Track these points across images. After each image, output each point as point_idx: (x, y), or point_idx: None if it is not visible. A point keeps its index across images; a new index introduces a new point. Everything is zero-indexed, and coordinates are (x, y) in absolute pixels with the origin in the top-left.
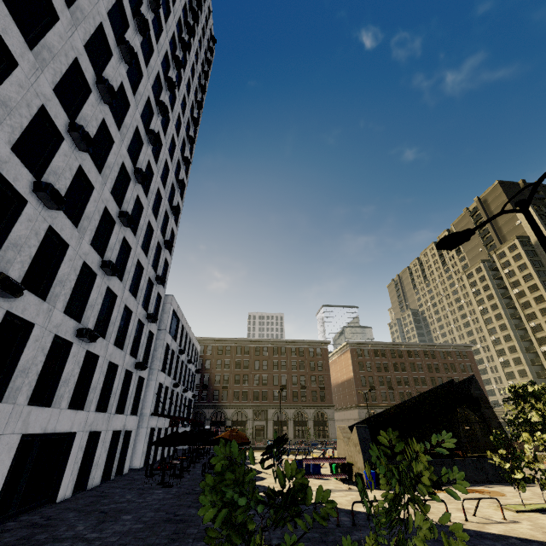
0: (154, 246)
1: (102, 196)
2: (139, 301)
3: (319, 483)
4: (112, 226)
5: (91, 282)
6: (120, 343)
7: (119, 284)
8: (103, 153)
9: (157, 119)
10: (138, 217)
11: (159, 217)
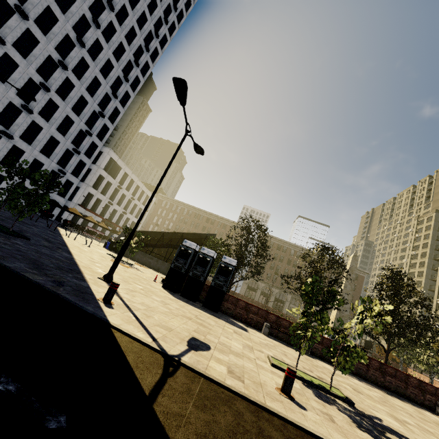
0: (89, 113)
1: (28, 72)
2: (68, 139)
3: (99, 244)
4: (39, 90)
5: (19, 114)
6: (49, 155)
7: (46, 123)
8: (32, 48)
9: (96, 30)
10: (70, 91)
11: (97, 96)
